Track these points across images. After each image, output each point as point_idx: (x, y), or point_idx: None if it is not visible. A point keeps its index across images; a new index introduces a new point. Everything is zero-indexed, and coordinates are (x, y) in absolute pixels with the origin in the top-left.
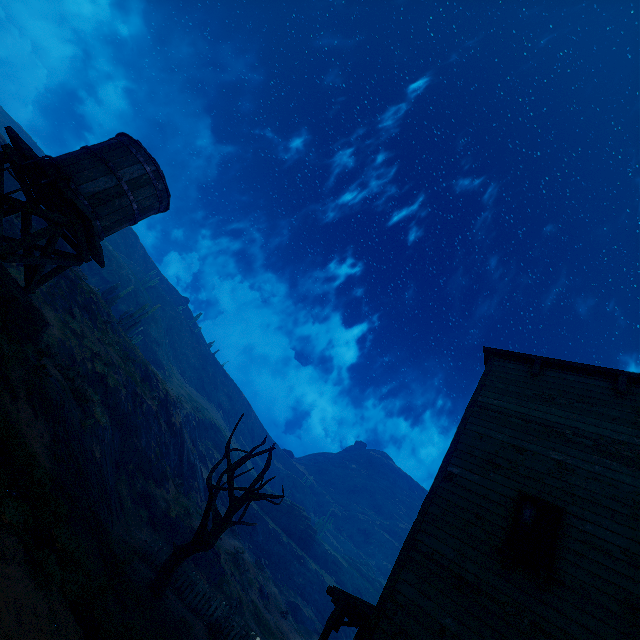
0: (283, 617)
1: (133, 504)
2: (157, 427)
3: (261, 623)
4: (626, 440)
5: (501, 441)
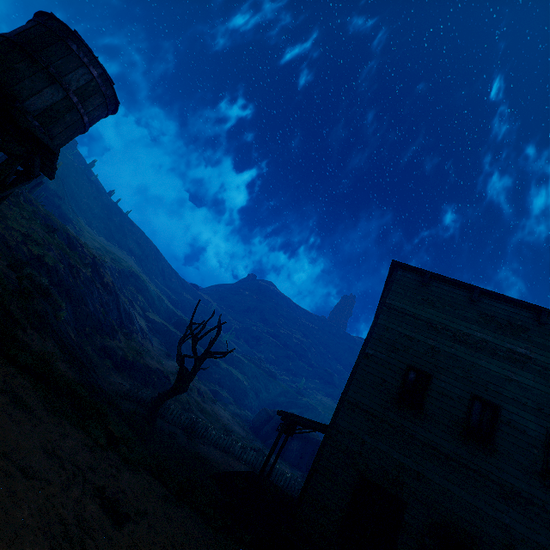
0: (213, 403)
1: (99, 358)
2: (96, 291)
3: (203, 411)
4: (470, 333)
5: (399, 332)
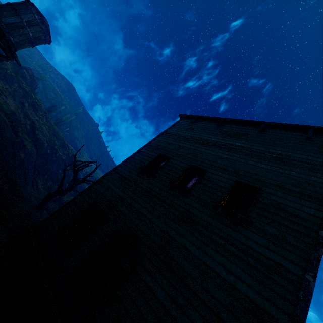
0: None
1: (44, 189)
2: (64, 166)
3: None
4: (208, 139)
5: (165, 142)
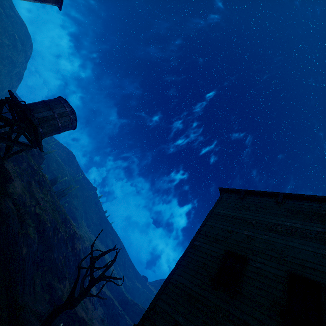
0: None
1: (41, 289)
2: (65, 248)
3: None
4: (280, 223)
5: (221, 228)
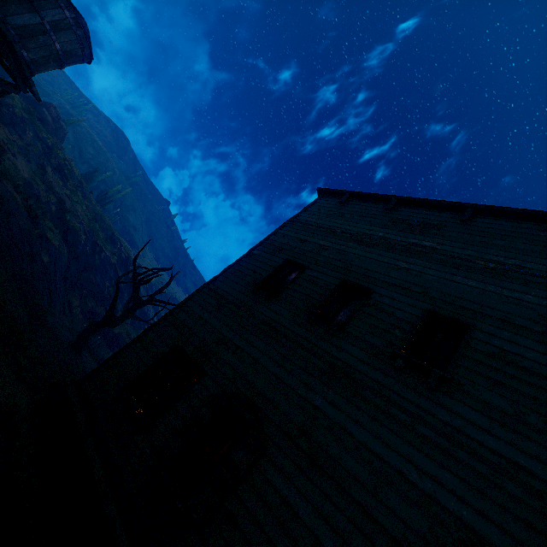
0: None
1: (82, 314)
2: (113, 274)
3: None
4: (371, 233)
5: (295, 237)
